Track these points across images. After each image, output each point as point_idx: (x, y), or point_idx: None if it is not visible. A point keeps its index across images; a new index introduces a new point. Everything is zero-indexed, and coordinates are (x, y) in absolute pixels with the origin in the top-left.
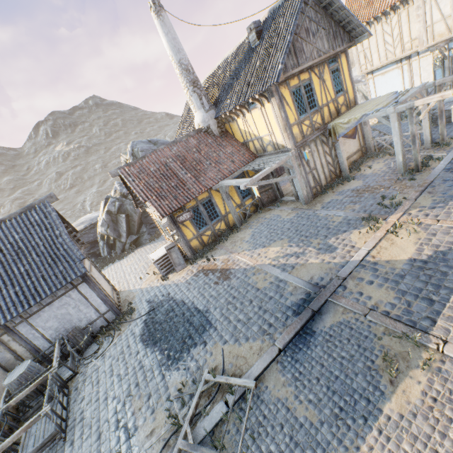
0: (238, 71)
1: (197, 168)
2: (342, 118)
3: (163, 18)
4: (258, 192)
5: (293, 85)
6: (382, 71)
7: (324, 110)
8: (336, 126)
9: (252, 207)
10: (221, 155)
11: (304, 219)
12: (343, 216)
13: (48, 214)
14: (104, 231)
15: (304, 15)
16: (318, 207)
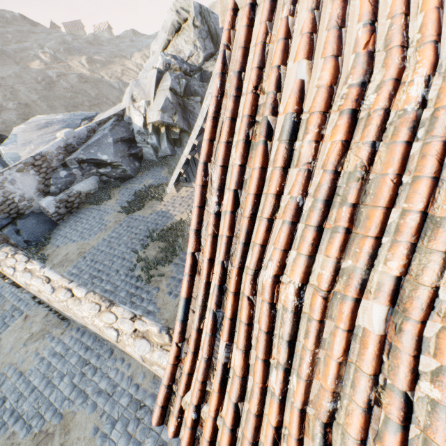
0: None
1: None
2: None
3: None
4: None
5: None
6: None
7: None
8: None
9: None
10: None
11: None
12: None
13: None
14: (167, 119)
15: None
16: None
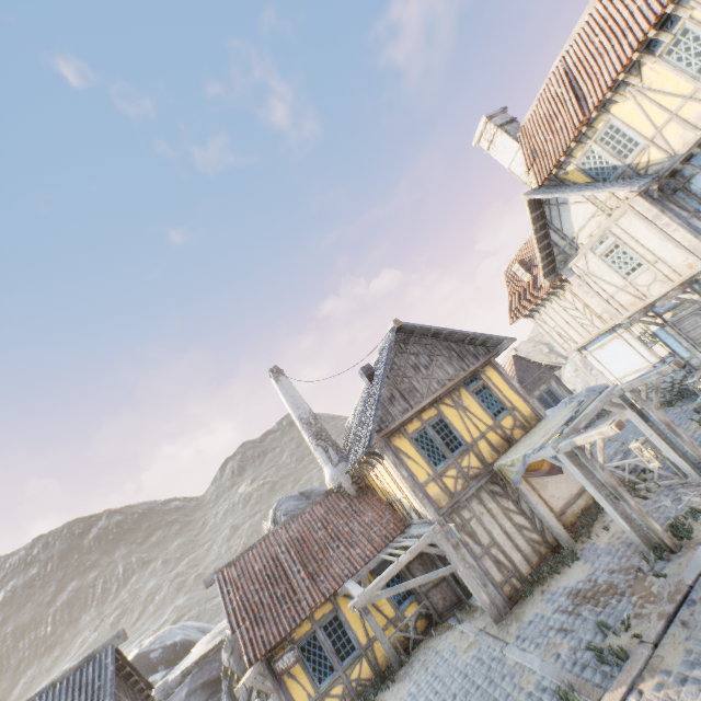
0: (361, 413)
1: (318, 558)
2: (506, 456)
3: (281, 381)
4: (423, 589)
5: (413, 430)
6: (597, 344)
7: (480, 445)
8: (502, 468)
9: (420, 620)
10: (355, 528)
11: (482, 667)
12: (537, 675)
13: (104, 668)
14: (226, 661)
15: (406, 354)
16: (511, 633)
